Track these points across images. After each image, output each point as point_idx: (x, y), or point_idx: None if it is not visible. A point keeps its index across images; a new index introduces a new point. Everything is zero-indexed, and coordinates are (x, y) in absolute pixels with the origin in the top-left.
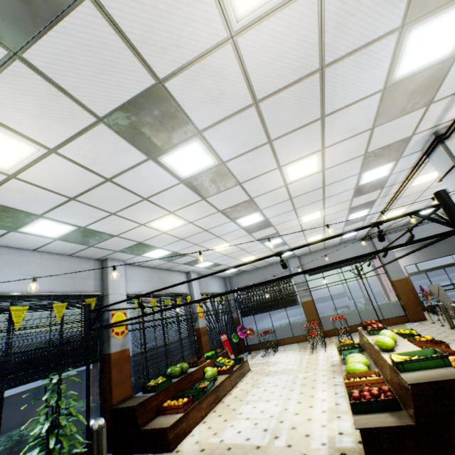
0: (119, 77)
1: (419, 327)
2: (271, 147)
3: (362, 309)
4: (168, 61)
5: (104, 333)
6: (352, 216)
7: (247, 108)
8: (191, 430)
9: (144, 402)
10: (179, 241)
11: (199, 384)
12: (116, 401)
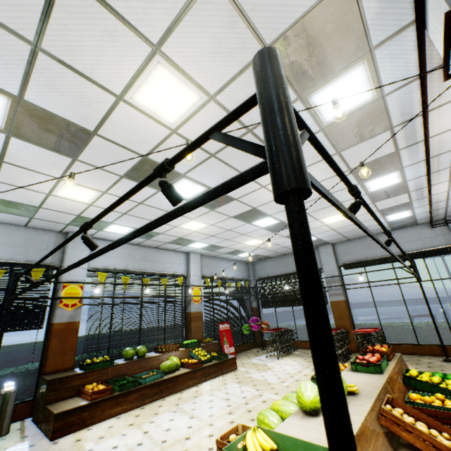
0: None
1: None
2: (54, 58)
3: (421, 324)
4: None
5: (54, 302)
6: (373, 185)
7: None
8: (96, 422)
9: (64, 378)
10: (125, 216)
11: (149, 372)
12: (50, 370)
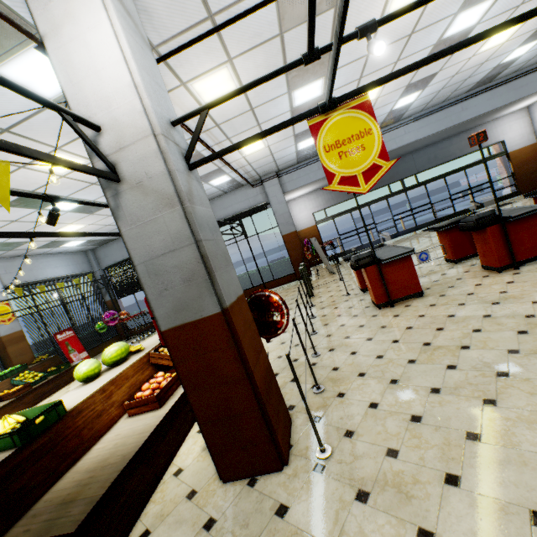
0: None
1: (294, 288)
2: None
3: (254, 271)
4: None
5: None
6: None
7: None
8: None
9: None
10: None
11: None
12: None
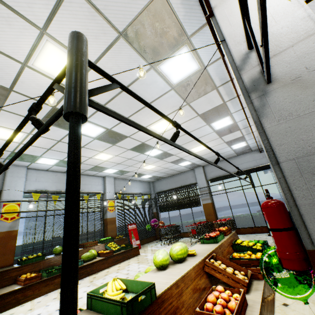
0: None
1: None
2: None
3: (256, 214)
4: None
5: None
6: (217, 125)
7: None
8: (28, 300)
9: (3, 272)
10: (49, 151)
11: None
12: None
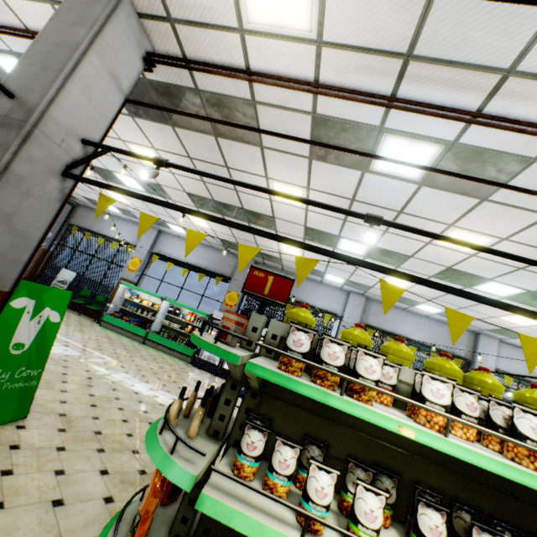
0: (430, 267)
1: None
2: None
3: None
4: (448, 263)
5: None
6: None
7: (515, 270)
8: None
9: None
10: None
11: None
12: None
